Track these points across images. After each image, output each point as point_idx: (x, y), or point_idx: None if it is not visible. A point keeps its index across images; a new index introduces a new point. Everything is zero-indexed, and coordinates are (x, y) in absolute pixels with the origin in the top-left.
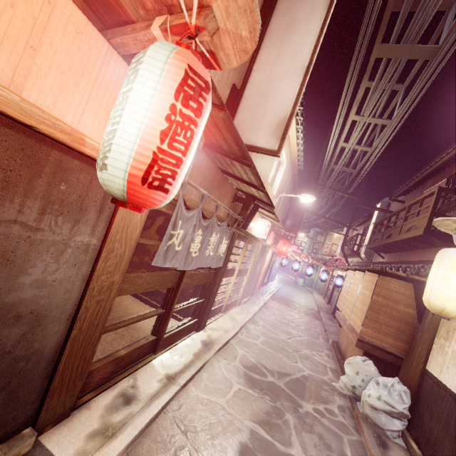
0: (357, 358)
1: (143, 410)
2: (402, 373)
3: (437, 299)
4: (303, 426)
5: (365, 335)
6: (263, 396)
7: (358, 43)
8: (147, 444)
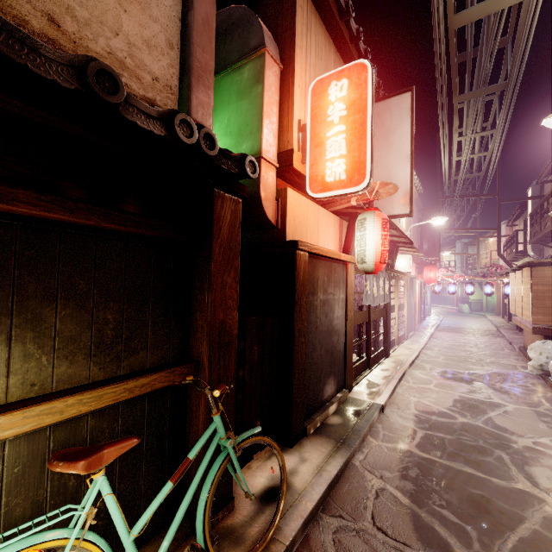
0: (536, 342)
1: (385, 387)
2: None
3: None
4: (499, 392)
5: (537, 322)
6: (460, 383)
7: (439, 104)
8: (397, 400)
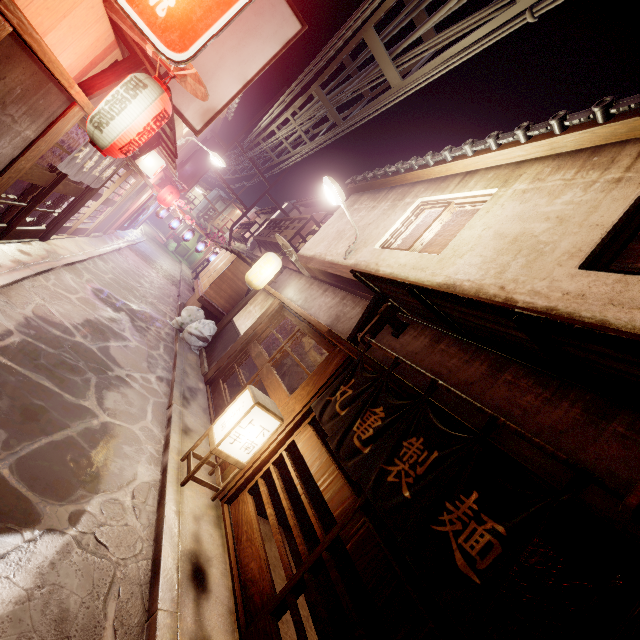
0: (194, 307)
1: (7, 273)
2: (220, 323)
3: (252, 276)
4: (135, 329)
5: (207, 294)
6: (108, 307)
7: (305, 72)
8: (13, 293)
